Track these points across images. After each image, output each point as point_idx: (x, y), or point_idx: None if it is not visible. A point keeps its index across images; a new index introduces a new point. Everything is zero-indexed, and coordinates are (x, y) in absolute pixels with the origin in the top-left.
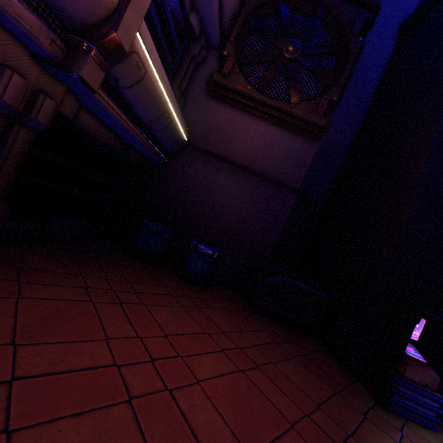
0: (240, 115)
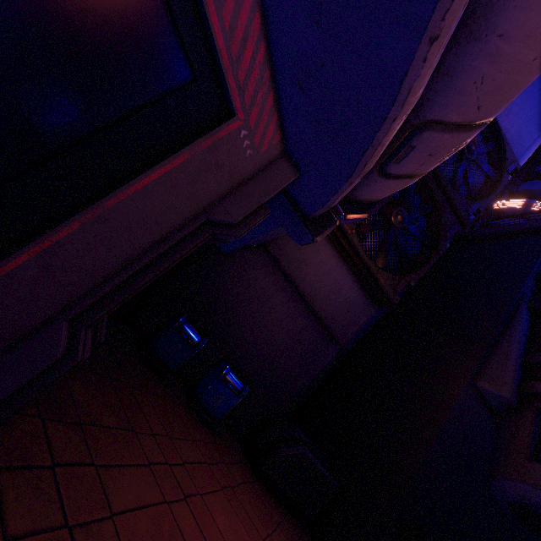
0: (325, 243)
